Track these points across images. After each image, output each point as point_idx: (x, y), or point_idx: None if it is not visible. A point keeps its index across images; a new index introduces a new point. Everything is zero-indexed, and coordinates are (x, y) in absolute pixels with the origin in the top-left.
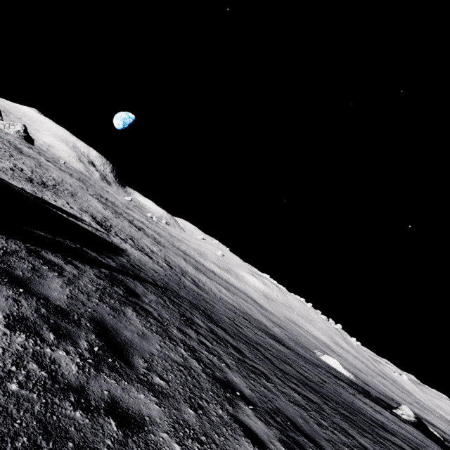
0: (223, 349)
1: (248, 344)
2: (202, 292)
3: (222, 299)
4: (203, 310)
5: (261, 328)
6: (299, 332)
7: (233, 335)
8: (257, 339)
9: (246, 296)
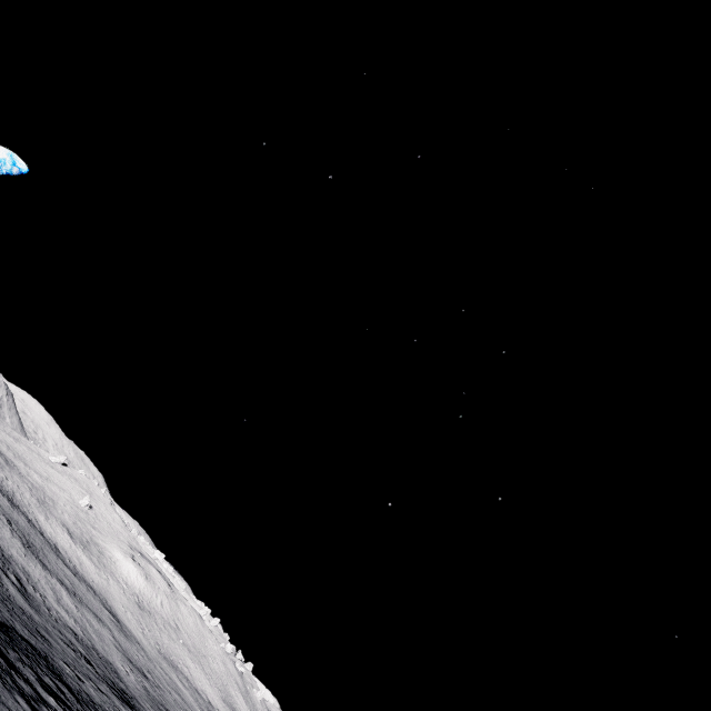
0: (72, 710)
1: (91, 706)
2: (32, 611)
3: (59, 621)
4: (45, 657)
5: (108, 678)
6: (171, 682)
7: (77, 695)
8: (100, 699)
9: (103, 605)
